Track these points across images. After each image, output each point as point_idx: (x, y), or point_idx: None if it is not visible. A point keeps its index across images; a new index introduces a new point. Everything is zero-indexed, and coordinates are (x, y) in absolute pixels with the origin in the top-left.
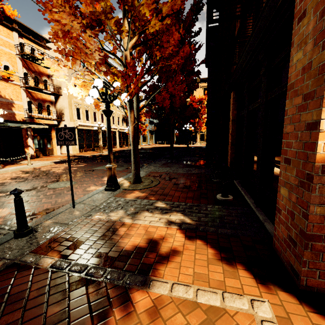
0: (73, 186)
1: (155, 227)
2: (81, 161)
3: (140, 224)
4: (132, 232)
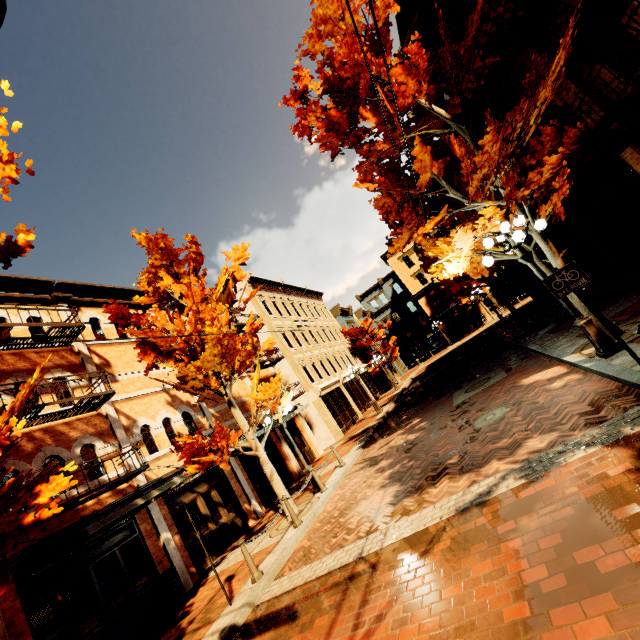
0: (518, 404)
1: None
2: (393, 426)
3: None
4: None
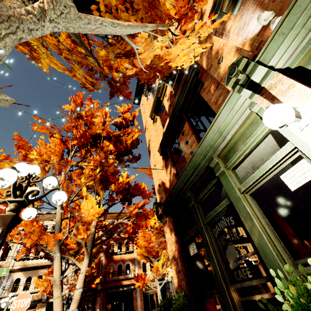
0: None
1: None
2: None
3: None
4: None
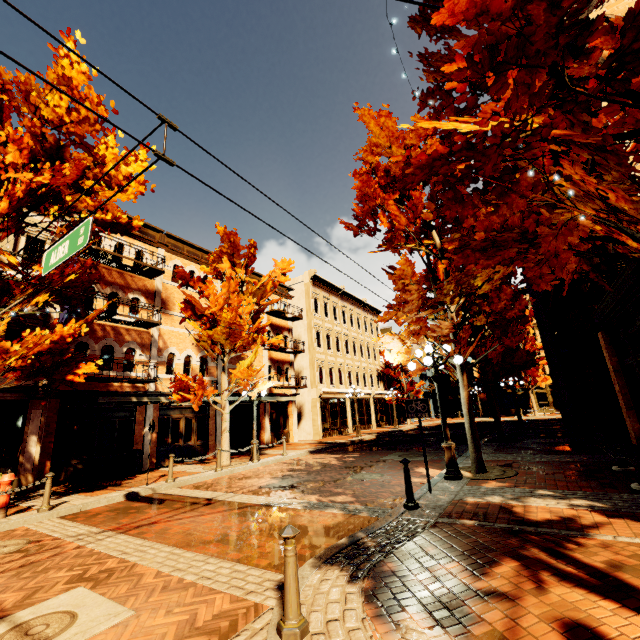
0: (386, 478)
1: (557, 509)
2: (344, 450)
3: (535, 507)
4: (531, 511)
